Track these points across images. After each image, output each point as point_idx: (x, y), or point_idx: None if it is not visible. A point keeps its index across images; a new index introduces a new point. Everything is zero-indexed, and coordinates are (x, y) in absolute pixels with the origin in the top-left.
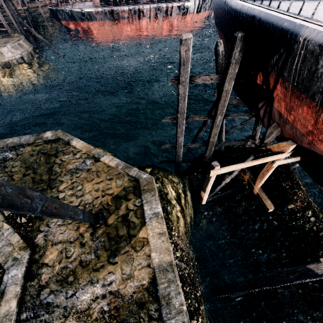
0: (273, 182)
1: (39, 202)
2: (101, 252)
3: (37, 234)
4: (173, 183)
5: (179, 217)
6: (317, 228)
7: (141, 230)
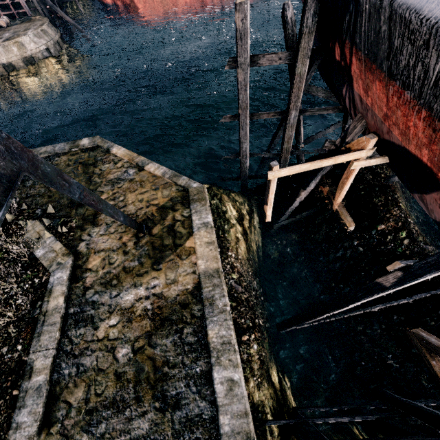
0: (362, 199)
1: (76, 189)
2: (145, 260)
3: (79, 243)
4: (236, 202)
5: (239, 239)
6: (411, 252)
7: (188, 240)
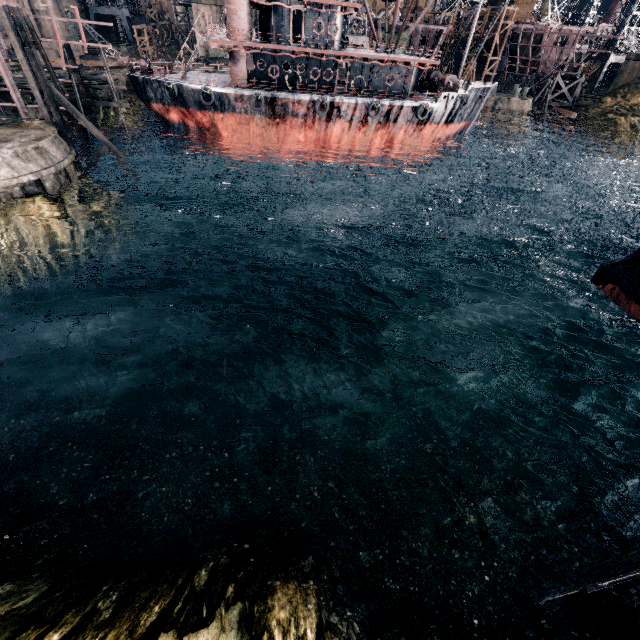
0: None
1: None
2: None
3: None
4: None
5: None
6: None
7: None
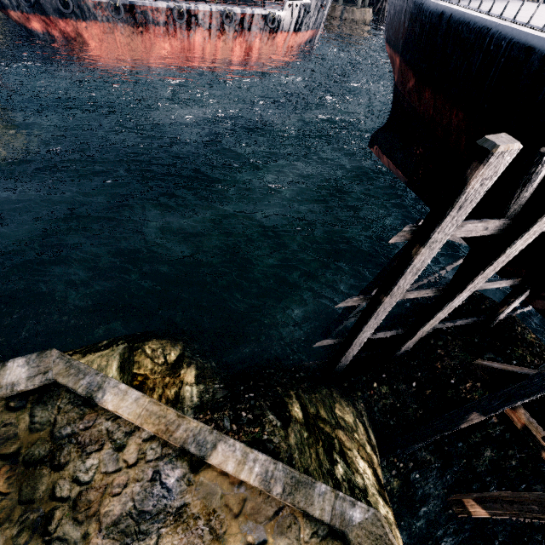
0: None
1: None
2: None
3: None
4: (355, 437)
5: None
6: None
7: None
